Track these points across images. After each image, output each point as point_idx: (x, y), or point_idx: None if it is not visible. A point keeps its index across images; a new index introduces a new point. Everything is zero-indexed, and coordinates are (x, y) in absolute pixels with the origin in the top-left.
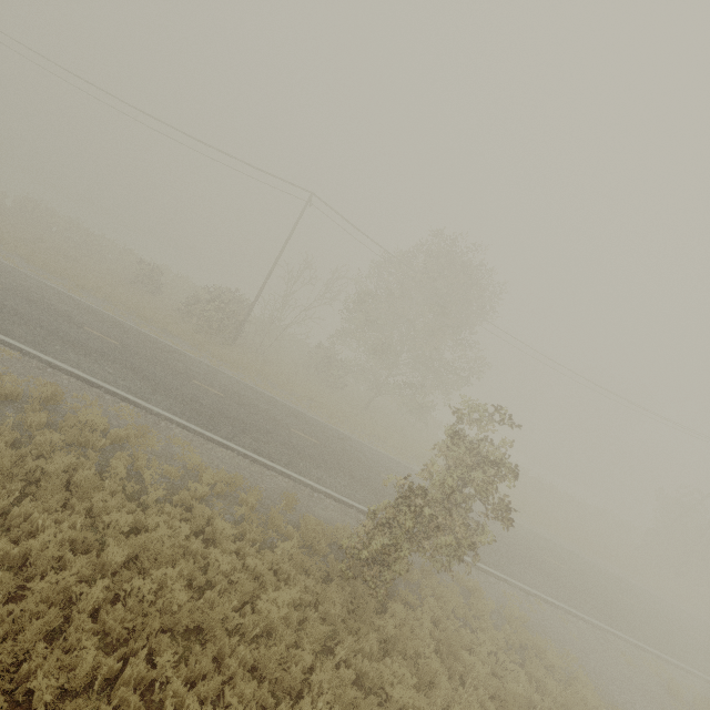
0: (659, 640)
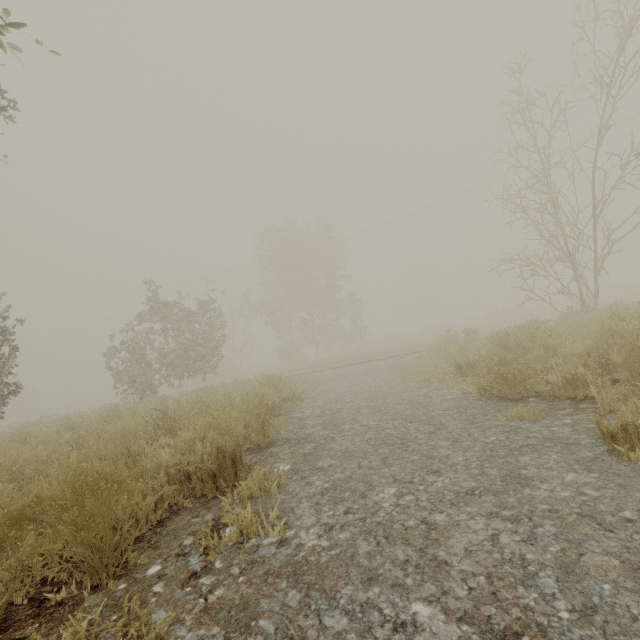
0: None
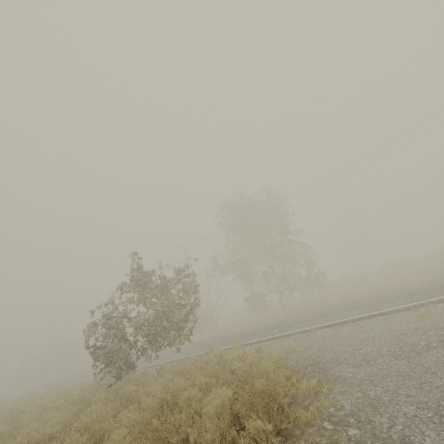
0: None
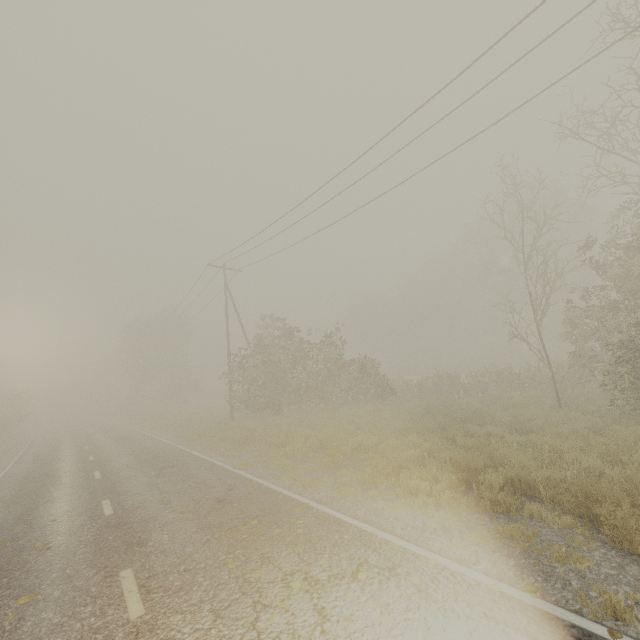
0: (42, 443)
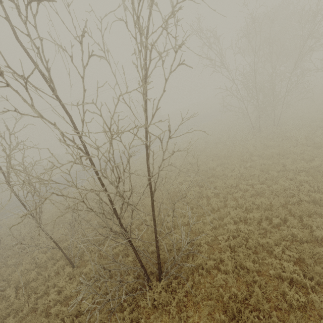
0: None
